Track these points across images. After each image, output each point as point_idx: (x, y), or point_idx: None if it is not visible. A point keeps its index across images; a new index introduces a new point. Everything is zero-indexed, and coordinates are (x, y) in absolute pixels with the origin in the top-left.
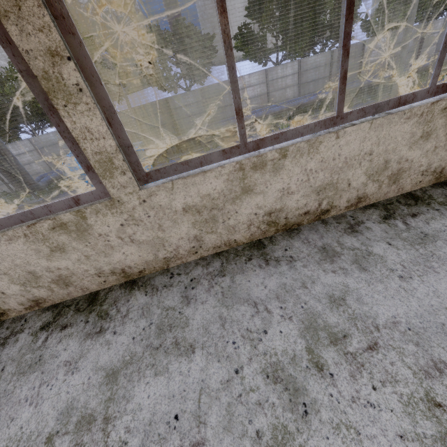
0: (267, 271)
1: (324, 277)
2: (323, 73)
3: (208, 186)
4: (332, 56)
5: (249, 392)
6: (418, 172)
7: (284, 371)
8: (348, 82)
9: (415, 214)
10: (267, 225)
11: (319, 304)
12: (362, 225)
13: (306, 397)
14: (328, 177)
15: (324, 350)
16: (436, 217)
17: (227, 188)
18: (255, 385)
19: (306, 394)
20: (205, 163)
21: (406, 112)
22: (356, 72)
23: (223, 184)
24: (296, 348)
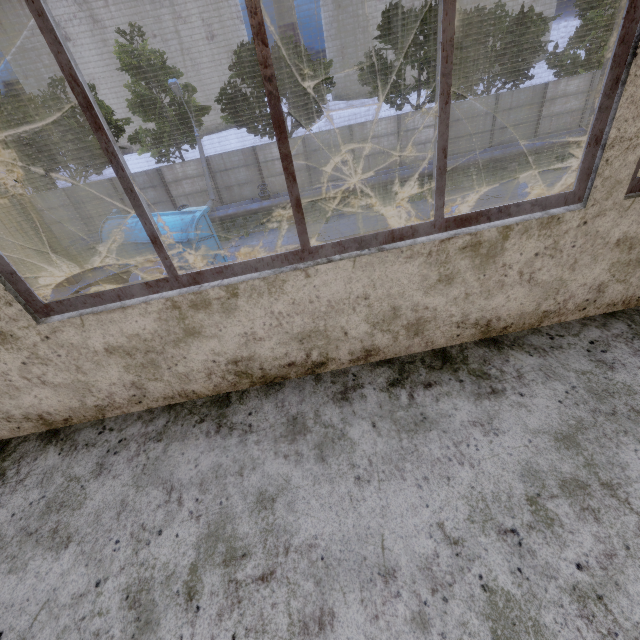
0: (211, 442)
1: (270, 463)
2: (482, 126)
3: (134, 325)
4: (497, 102)
5: (95, 616)
6: (450, 324)
7: (149, 594)
8: (518, 140)
9: (431, 383)
10: (235, 375)
11: (242, 502)
12: (358, 391)
13: (152, 635)
14: (310, 322)
15: (210, 571)
16: (453, 393)
17: (162, 329)
18: (108, 607)
19: (156, 630)
20: (125, 297)
21: (405, 250)
22: (532, 128)
23: (154, 323)
24: (181, 562)
